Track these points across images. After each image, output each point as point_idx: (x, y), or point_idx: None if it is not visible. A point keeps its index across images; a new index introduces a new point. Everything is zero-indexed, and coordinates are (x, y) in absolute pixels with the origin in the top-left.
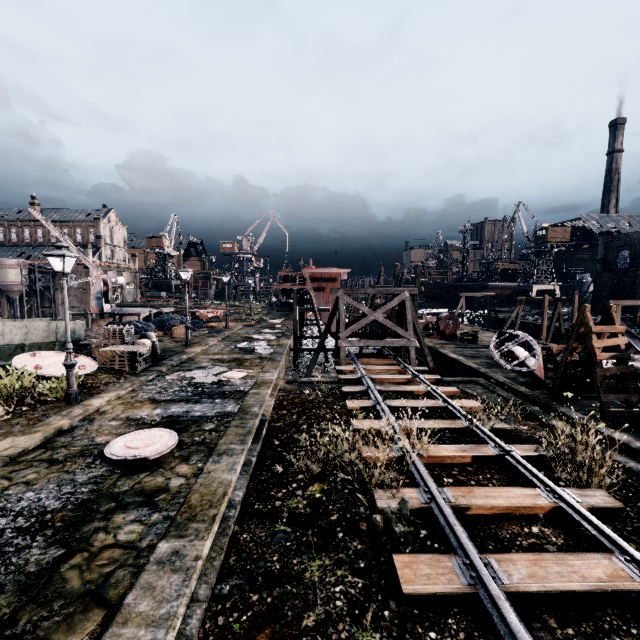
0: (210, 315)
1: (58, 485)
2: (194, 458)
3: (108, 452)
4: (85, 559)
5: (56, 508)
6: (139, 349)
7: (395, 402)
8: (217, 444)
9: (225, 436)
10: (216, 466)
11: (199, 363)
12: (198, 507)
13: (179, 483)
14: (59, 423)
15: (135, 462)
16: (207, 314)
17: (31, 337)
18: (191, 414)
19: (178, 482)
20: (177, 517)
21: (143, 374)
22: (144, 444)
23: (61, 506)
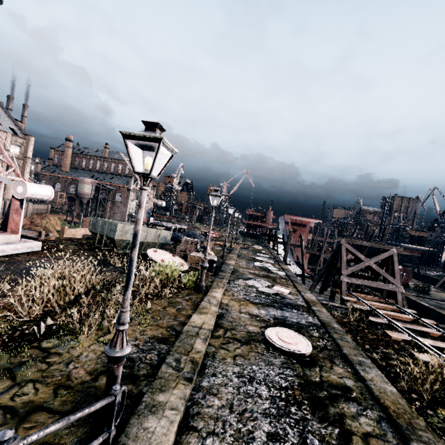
0: (213, 235)
1: (266, 364)
2: (337, 362)
3: (274, 342)
4: (362, 443)
5: (287, 385)
6: (214, 258)
7: (427, 340)
8: (345, 353)
9: (343, 347)
10: (370, 375)
11: (245, 274)
12: (403, 414)
13: (353, 384)
14: (213, 308)
15: (298, 355)
16: (212, 234)
17: (147, 238)
18: (290, 319)
19: (351, 383)
20: (397, 420)
21: (221, 277)
22: (294, 341)
23: (289, 384)
